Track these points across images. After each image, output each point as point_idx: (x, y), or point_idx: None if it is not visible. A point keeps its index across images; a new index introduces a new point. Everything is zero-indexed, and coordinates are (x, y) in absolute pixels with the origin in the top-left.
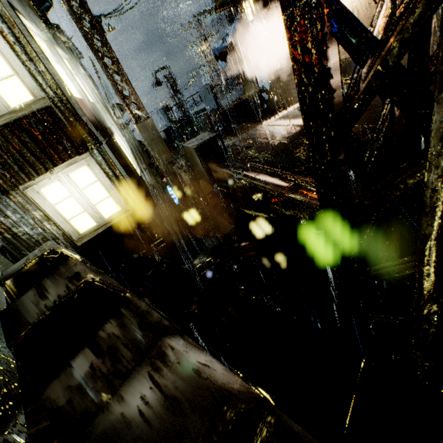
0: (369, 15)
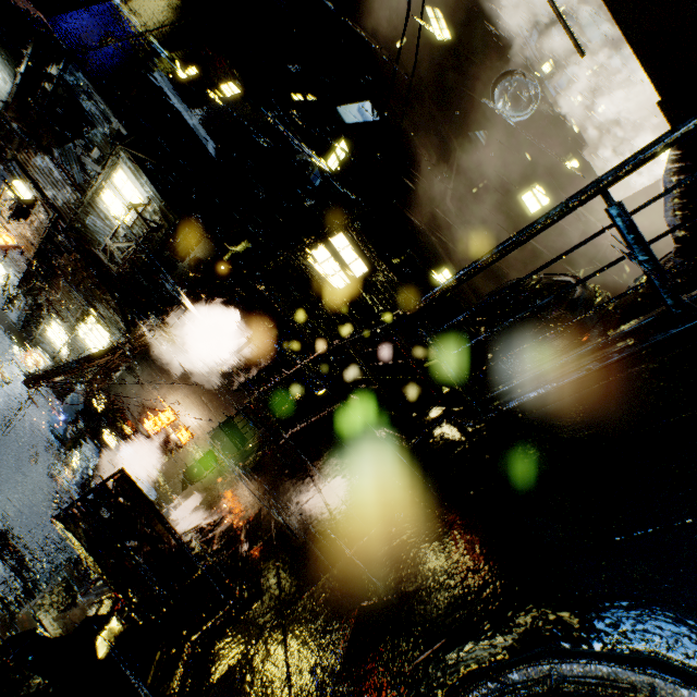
0: (210, 426)
